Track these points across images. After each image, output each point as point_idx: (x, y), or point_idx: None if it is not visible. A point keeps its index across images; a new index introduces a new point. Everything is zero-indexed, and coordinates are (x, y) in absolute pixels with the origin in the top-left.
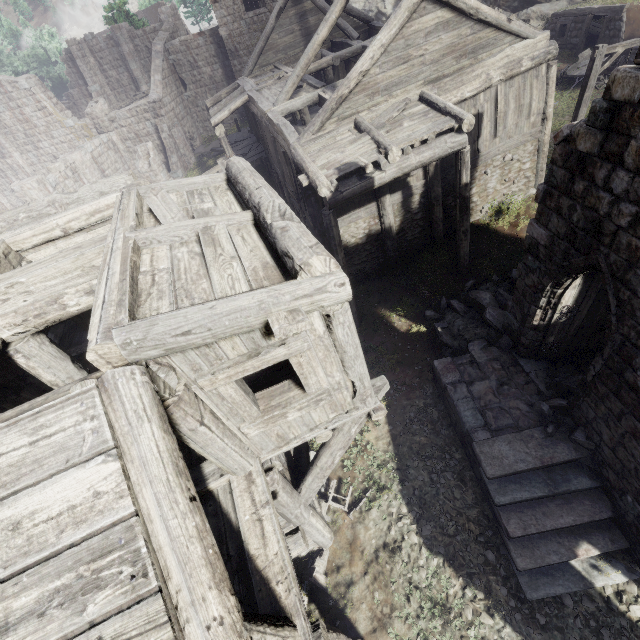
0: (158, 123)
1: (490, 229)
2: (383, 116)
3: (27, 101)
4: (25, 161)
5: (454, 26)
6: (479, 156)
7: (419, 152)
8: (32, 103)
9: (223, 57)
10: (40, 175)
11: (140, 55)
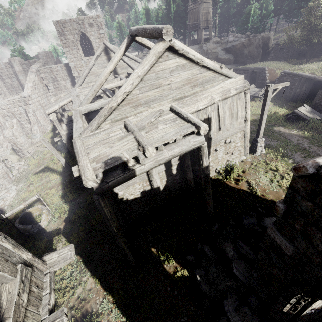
0: (26, 108)
1: (223, 182)
2: (144, 120)
3: None
4: None
5: (188, 68)
6: (211, 141)
7: (170, 149)
8: None
9: (72, 77)
10: None
11: (26, 73)
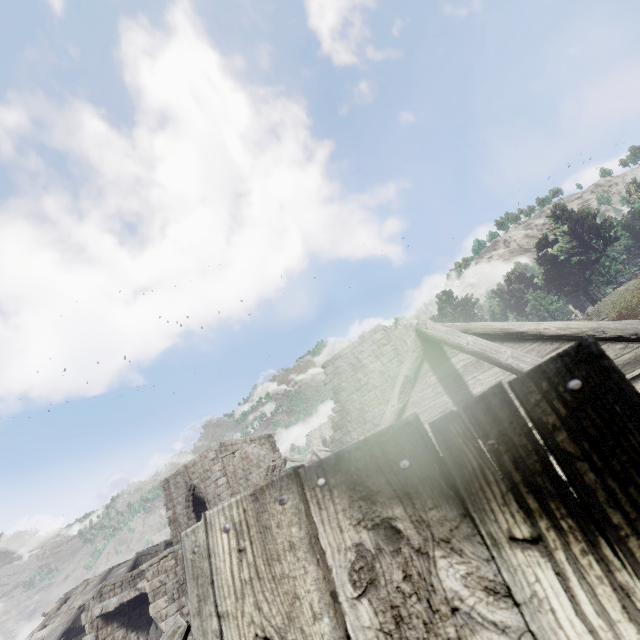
0: None
1: None
2: None
3: None
4: None
5: None
6: None
7: None
8: None
9: None
10: None
11: None
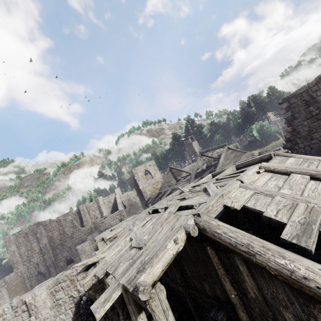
0: (122, 217)
1: None
2: None
3: (68, 225)
4: (53, 254)
5: (233, 152)
6: None
7: None
8: (70, 225)
9: (139, 195)
10: (89, 240)
11: (105, 204)
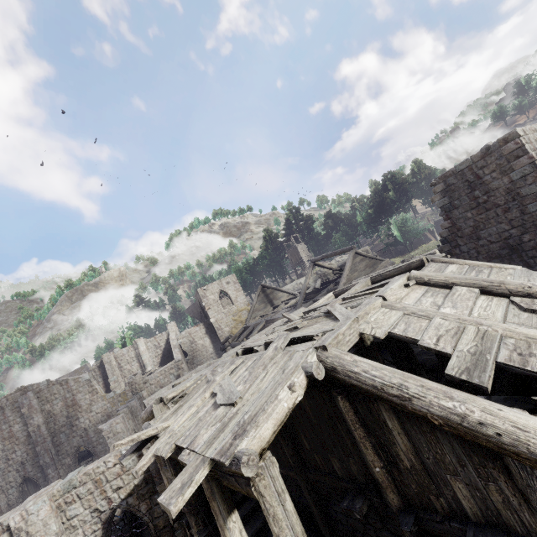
0: (181, 372)
1: None
2: None
3: (82, 389)
4: (53, 443)
5: (364, 260)
6: None
7: None
8: (86, 389)
9: (210, 333)
10: (122, 413)
11: (149, 350)
